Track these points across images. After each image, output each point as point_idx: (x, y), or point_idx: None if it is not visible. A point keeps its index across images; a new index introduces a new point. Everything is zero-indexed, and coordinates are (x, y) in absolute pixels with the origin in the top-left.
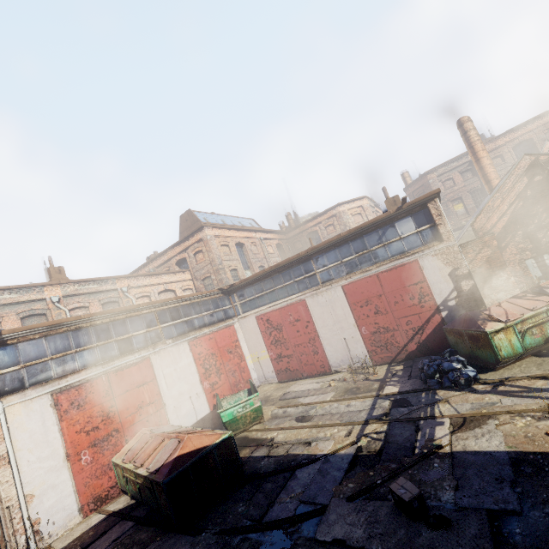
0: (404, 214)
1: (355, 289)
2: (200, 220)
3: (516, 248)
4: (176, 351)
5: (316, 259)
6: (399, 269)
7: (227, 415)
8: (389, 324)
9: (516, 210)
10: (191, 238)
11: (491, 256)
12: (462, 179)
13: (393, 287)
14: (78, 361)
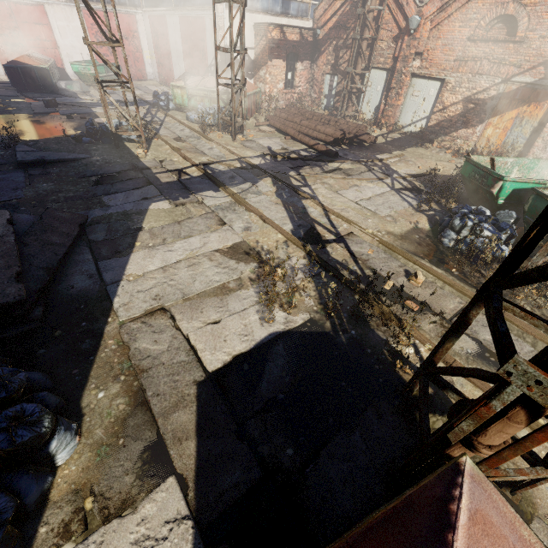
0: None
1: (183, 25)
2: None
3: (327, 58)
4: (69, 11)
5: None
6: (197, 21)
7: (75, 68)
8: (193, 67)
9: (343, 15)
10: None
11: (265, 47)
12: None
13: (195, 36)
14: None
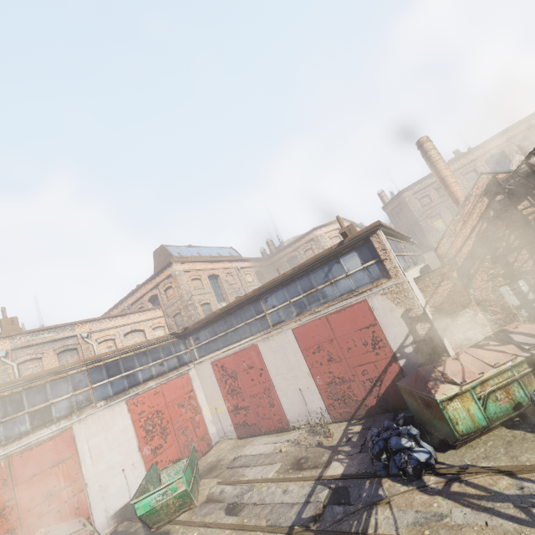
0: (348, 248)
1: (305, 333)
2: (172, 255)
3: (487, 274)
4: (109, 414)
5: (265, 299)
6: (348, 311)
7: (143, 506)
8: (344, 374)
9: (481, 233)
10: (161, 275)
11: (452, 289)
12: (438, 195)
13: (344, 331)
14: None
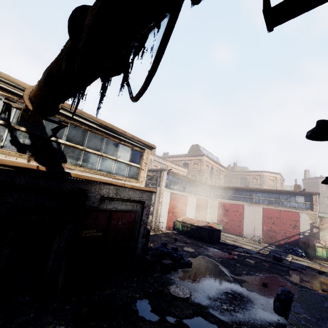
0: (301, 194)
1: (268, 211)
2: (201, 151)
3: None
4: (193, 198)
5: (256, 193)
6: (290, 212)
7: None
8: (276, 230)
9: None
10: (196, 157)
11: None
12: None
13: (284, 217)
14: (176, 187)
